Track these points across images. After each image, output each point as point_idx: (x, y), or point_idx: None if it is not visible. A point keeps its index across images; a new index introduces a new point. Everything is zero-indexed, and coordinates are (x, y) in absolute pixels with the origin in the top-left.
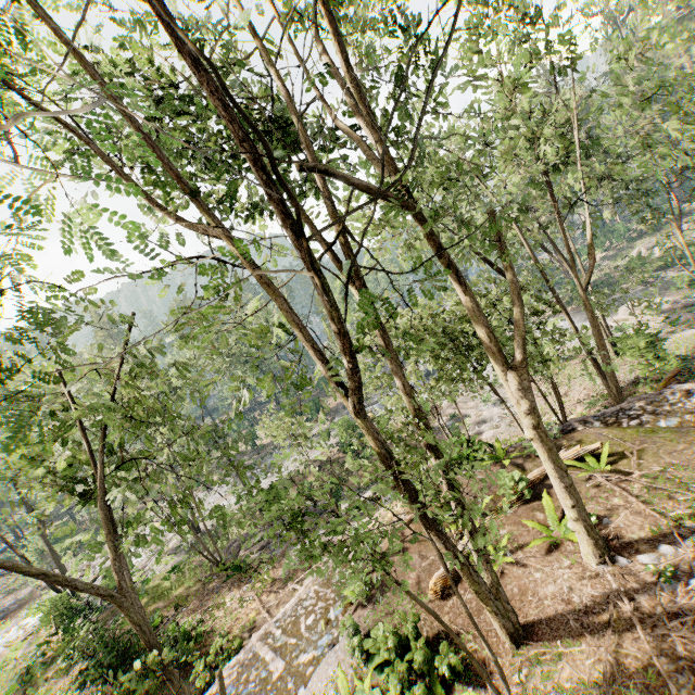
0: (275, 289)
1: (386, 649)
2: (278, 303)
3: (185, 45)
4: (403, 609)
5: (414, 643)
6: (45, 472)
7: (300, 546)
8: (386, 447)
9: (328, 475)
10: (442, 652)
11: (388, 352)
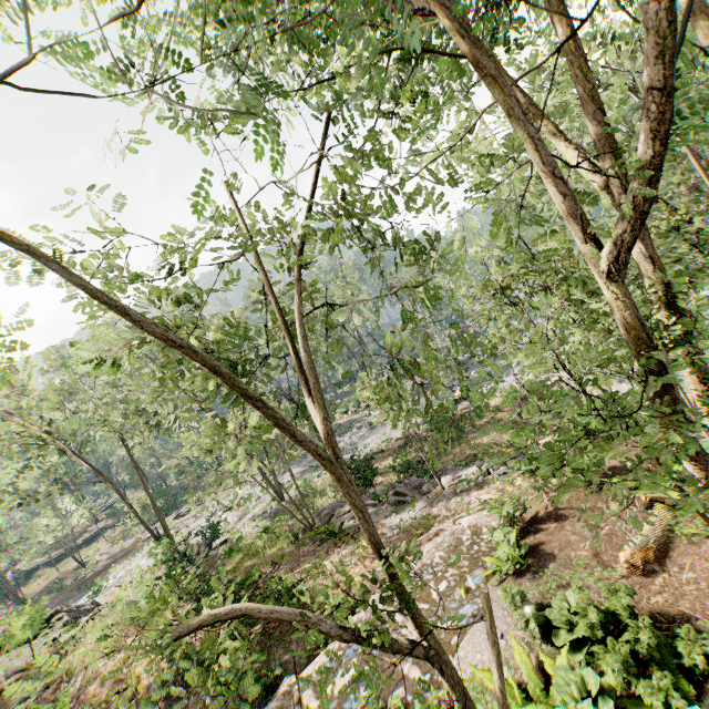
0: (500, 86)
1: (587, 625)
2: (504, 108)
3: None
4: (582, 583)
5: (632, 621)
6: (197, 344)
7: (399, 517)
8: (645, 332)
9: (416, 452)
10: (686, 637)
11: None
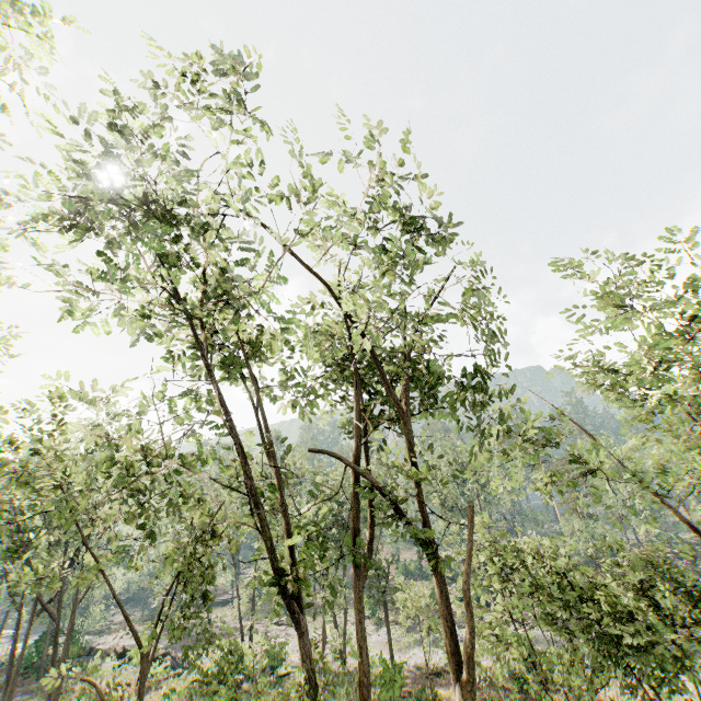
0: (286, 514)
1: None
2: (284, 523)
3: (229, 422)
4: None
5: None
6: (181, 561)
7: None
8: (309, 673)
9: (477, 698)
10: None
11: (355, 592)
